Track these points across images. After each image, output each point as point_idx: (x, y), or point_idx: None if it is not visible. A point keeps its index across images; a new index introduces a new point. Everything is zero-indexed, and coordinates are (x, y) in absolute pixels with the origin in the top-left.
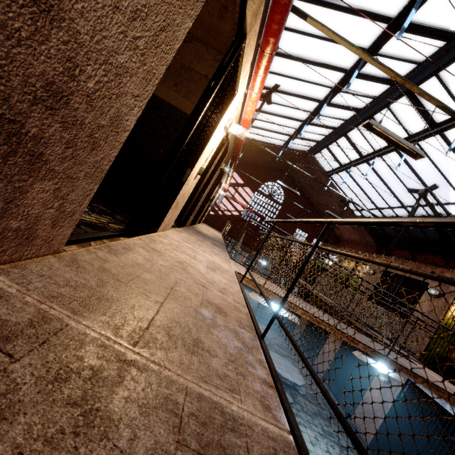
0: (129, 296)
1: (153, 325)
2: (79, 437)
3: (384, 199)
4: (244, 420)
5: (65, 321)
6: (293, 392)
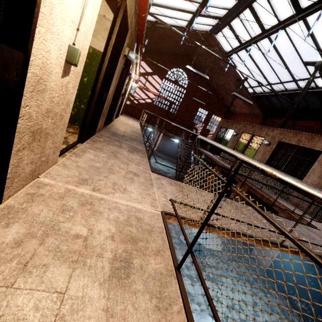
0: None
1: None
2: None
3: (277, 75)
4: None
5: None
6: None
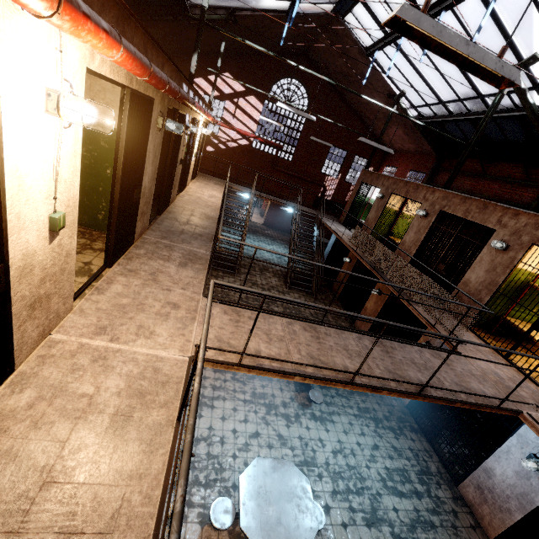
0: None
1: None
2: None
3: (451, 86)
4: None
5: None
6: None
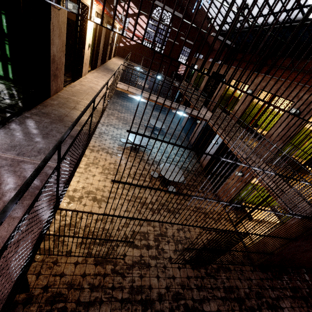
0: (78, 95)
1: (83, 98)
2: (77, 104)
3: (229, 15)
4: (97, 106)
5: (71, 97)
6: (164, 133)
